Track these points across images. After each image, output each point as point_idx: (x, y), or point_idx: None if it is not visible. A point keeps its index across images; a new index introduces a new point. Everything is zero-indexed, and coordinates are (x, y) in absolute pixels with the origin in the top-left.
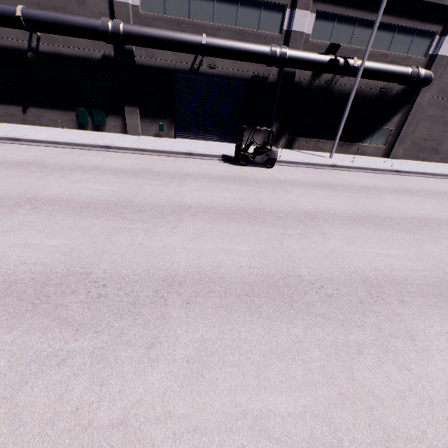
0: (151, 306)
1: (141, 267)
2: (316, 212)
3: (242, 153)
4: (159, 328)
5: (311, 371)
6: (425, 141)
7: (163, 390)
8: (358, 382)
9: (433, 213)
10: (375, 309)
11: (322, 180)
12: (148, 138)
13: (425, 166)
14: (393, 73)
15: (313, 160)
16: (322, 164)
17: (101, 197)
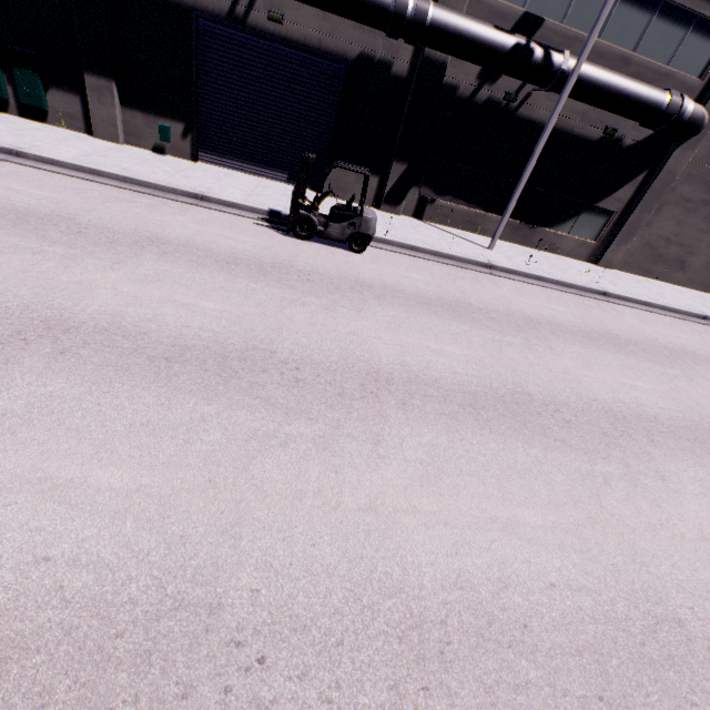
0: None
1: None
2: (396, 374)
3: (302, 213)
4: None
5: None
6: (666, 244)
7: None
8: None
9: (647, 402)
10: None
11: (451, 295)
12: (134, 152)
13: (657, 289)
14: (635, 99)
15: (454, 249)
16: (467, 260)
17: None
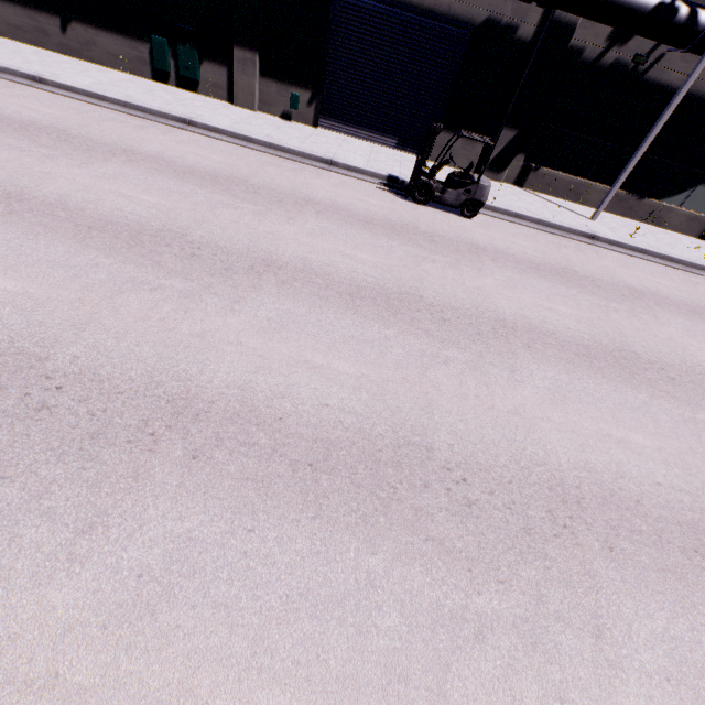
0: (124, 448)
1: (142, 367)
2: (519, 324)
3: (423, 179)
4: (117, 496)
5: (364, 655)
6: None
7: (66, 627)
8: (449, 703)
9: None
10: (550, 551)
11: (557, 262)
12: (268, 119)
13: None
14: None
15: (557, 218)
16: (570, 230)
17: (136, 215)
